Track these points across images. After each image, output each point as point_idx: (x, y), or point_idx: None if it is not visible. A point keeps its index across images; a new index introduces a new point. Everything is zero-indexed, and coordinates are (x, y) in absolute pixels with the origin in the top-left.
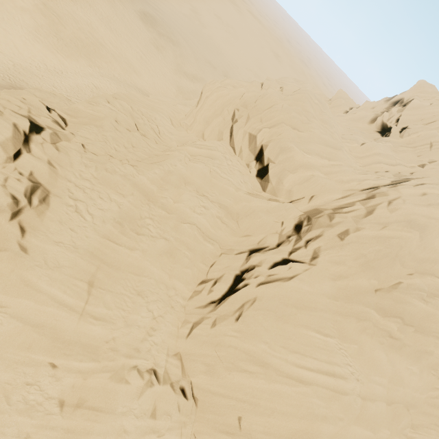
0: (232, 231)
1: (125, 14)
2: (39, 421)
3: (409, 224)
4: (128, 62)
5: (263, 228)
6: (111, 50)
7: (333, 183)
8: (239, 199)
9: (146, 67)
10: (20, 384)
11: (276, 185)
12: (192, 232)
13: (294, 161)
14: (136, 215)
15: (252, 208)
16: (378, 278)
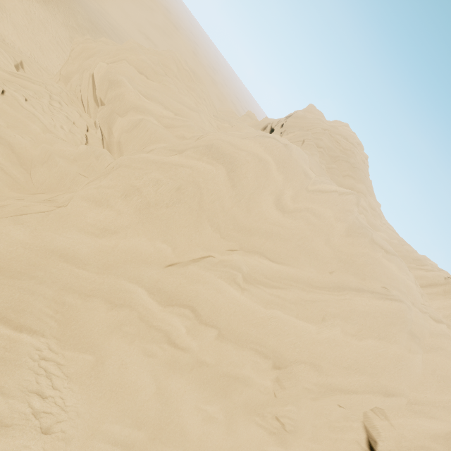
0: (15, 183)
1: (52, 1)
2: None
3: (211, 152)
4: (34, 39)
5: (62, 183)
6: (12, 17)
7: (167, 134)
8: (42, 142)
9: (61, 54)
10: None
11: (109, 138)
12: None
13: (125, 101)
14: None
15: (50, 151)
16: (172, 242)
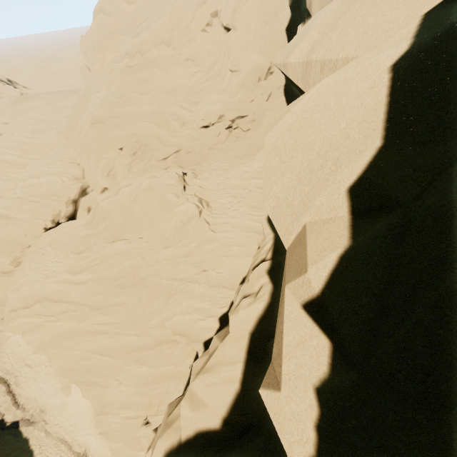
0: None
1: None
2: (11, 183)
3: (95, 15)
4: None
5: None
6: None
7: None
8: None
9: None
10: (3, 177)
11: None
12: (68, 120)
13: None
14: (42, 129)
15: None
16: (114, 51)
